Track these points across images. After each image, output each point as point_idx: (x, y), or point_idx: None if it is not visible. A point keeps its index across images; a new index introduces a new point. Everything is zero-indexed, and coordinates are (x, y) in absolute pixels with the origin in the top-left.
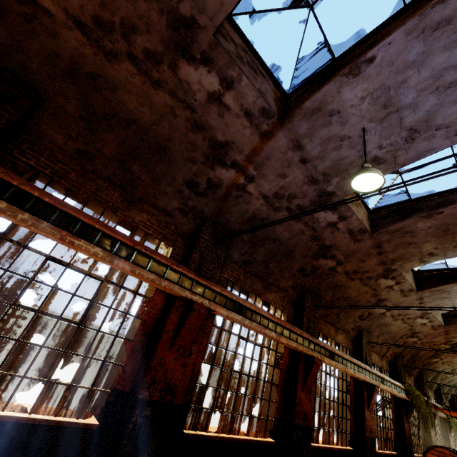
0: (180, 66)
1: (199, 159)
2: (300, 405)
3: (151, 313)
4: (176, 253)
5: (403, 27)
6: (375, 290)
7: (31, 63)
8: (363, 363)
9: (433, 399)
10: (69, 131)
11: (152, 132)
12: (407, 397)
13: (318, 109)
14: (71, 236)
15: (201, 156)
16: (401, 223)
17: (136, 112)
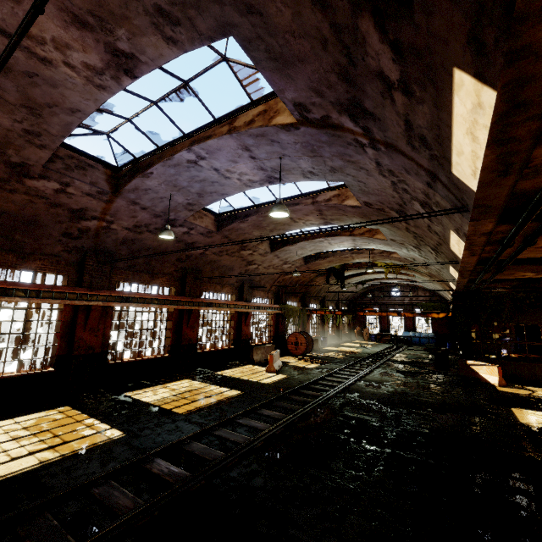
0: (25, 181)
1: (65, 220)
2: (186, 335)
3: (66, 316)
4: (72, 278)
5: (159, 164)
6: (242, 258)
7: None
8: (243, 301)
9: (319, 305)
10: None
11: (21, 214)
12: (282, 311)
13: (136, 189)
14: None
15: (66, 218)
16: (231, 226)
17: (2, 207)
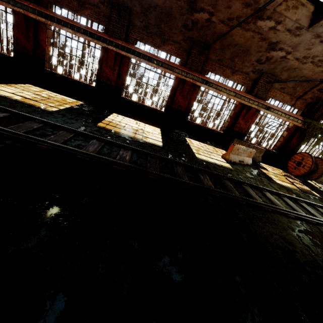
0: None
1: None
2: (177, 101)
3: (102, 55)
4: (106, 28)
5: None
6: (260, 34)
7: None
8: (251, 94)
9: None
10: None
11: None
12: (303, 126)
13: None
14: (62, 27)
15: None
16: None
17: None
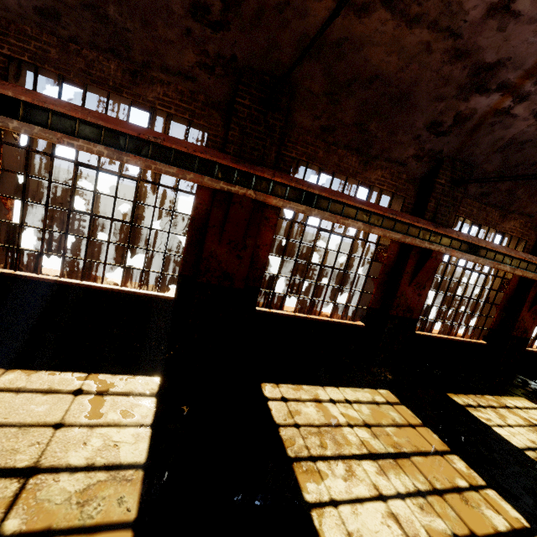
0: None
1: (450, 94)
2: (522, 322)
3: (389, 258)
4: (407, 203)
5: None
6: None
7: (283, 57)
8: None
9: None
10: (314, 111)
11: (395, 81)
12: None
13: None
14: (342, 219)
15: (453, 89)
16: None
17: (380, 65)
